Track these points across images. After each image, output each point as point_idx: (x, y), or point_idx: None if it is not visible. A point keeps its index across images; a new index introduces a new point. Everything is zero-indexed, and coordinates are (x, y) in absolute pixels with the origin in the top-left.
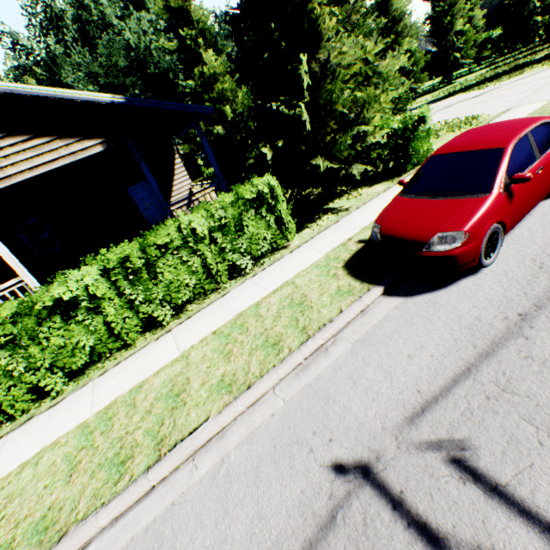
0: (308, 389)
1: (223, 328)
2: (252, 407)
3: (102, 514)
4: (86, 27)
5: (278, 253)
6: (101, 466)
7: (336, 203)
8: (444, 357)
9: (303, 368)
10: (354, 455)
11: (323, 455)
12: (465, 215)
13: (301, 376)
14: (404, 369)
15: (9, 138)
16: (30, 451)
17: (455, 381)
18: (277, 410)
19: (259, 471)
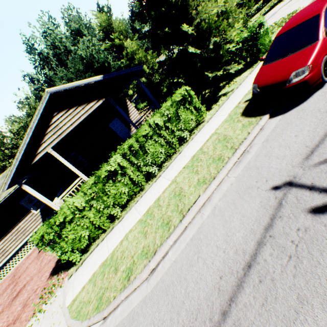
0: (245, 169)
1: (187, 164)
2: (219, 186)
3: (168, 240)
4: (59, 57)
5: (200, 126)
6: (158, 228)
7: (222, 91)
8: (316, 129)
9: (238, 162)
10: (281, 181)
11: (265, 187)
12: (306, 57)
13: (239, 166)
14: (295, 142)
15: (60, 113)
16: (121, 237)
17: (325, 135)
18: (232, 182)
19: (235, 203)
